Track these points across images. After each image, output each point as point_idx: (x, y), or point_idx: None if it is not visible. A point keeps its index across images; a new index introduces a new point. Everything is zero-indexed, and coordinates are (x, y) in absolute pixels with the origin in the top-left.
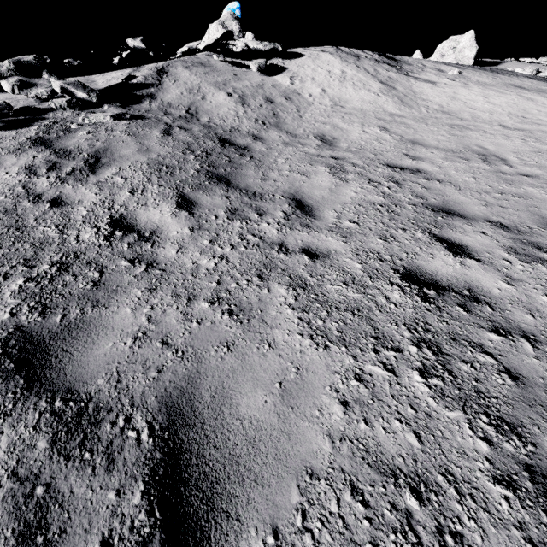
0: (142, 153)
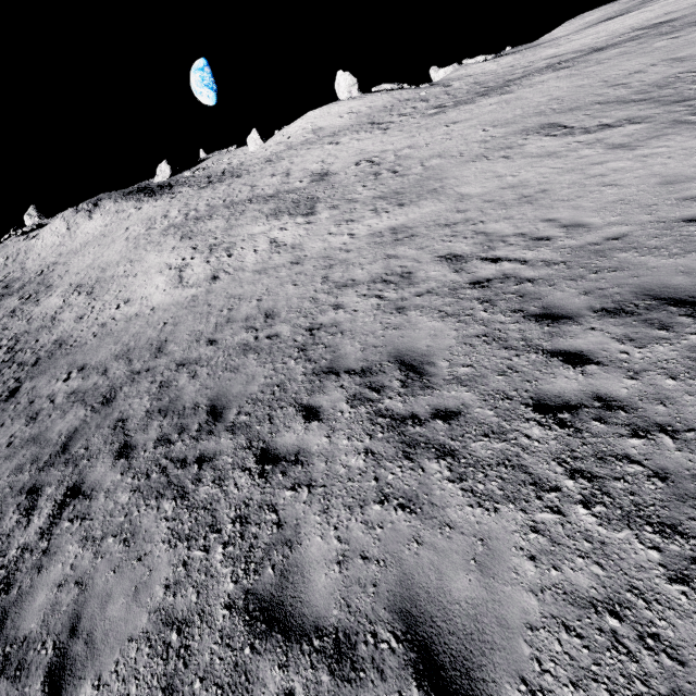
0: None
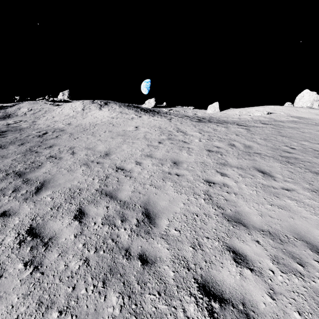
0: None
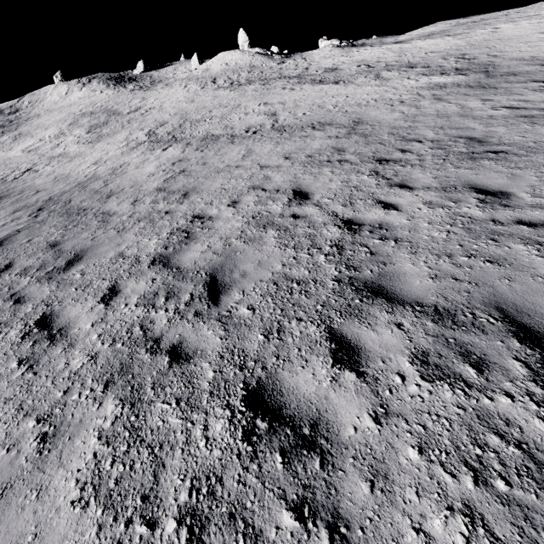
0: (4, 113)
